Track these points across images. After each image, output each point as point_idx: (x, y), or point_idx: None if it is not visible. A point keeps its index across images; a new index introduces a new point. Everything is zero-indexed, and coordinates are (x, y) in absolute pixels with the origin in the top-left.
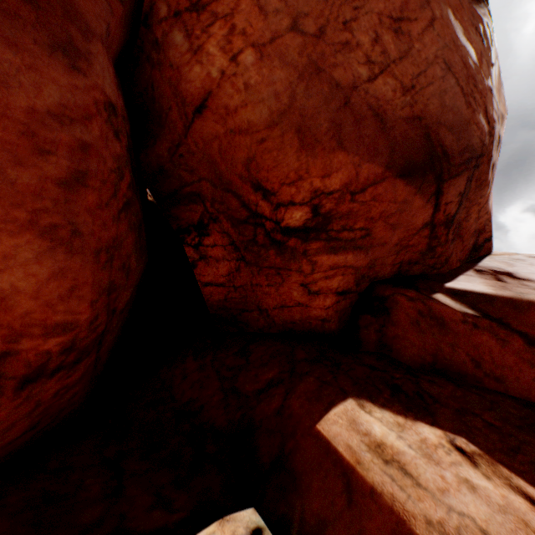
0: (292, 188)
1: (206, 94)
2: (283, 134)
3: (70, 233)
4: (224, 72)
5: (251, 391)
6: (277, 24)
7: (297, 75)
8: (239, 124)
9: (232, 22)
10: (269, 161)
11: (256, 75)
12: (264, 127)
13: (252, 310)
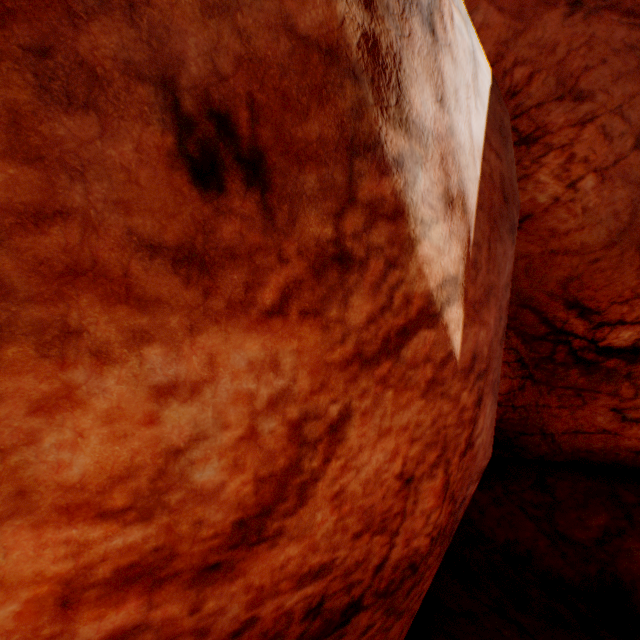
0: (624, 306)
1: (522, 217)
2: (622, 252)
3: (496, 384)
4: (557, 198)
5: (585, 539)
6: (621, 146)
7: (639, 192)
8: (566, 246)
9: (570, 151)
10: (599, 280)
11: (594, 198)
12: (599, 247)
13: (531, 433)
